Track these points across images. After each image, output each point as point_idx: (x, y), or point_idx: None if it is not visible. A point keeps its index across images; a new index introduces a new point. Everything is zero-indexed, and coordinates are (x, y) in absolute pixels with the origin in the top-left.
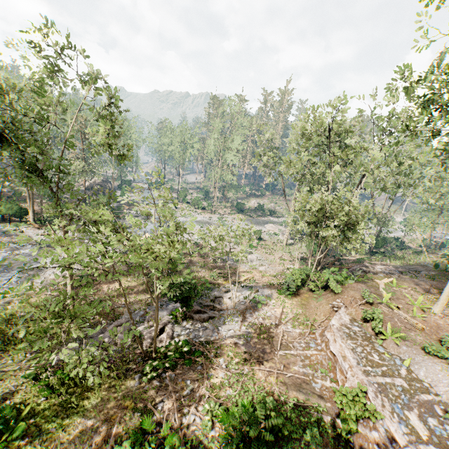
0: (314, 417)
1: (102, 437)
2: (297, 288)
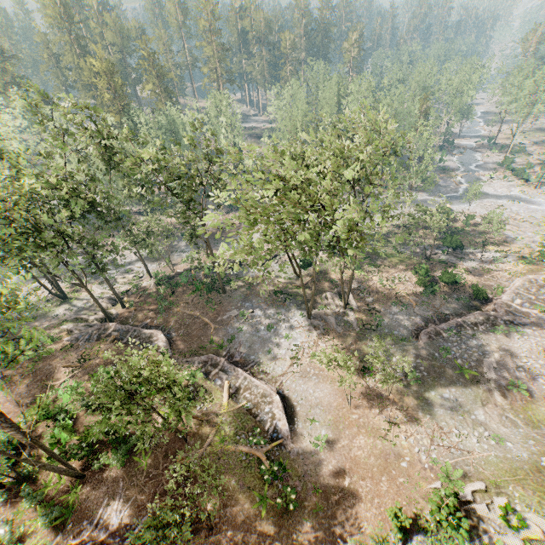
0: (480, 291)
1: (410, 266)
2: (542, 264)
